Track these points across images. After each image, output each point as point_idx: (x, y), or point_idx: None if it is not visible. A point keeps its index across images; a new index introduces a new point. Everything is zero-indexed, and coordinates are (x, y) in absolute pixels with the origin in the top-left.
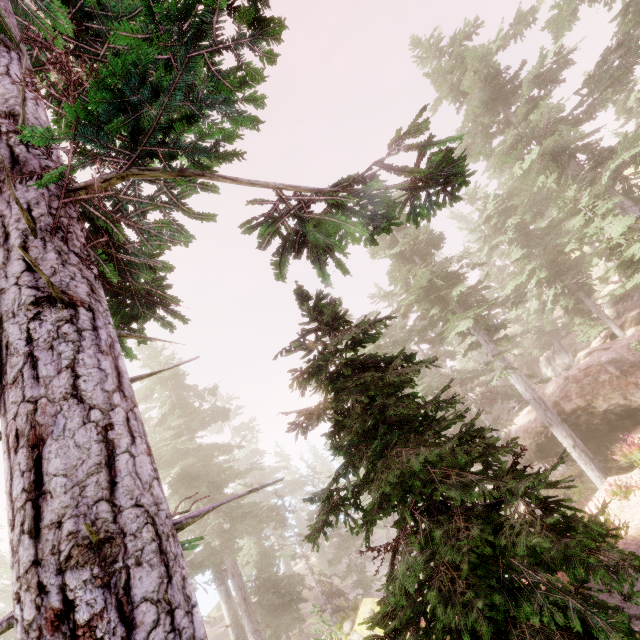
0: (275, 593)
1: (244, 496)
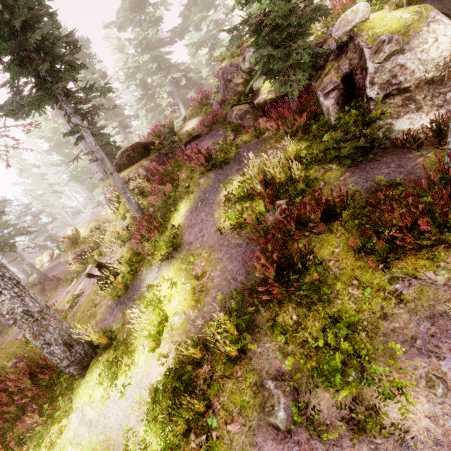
0: None
1: None
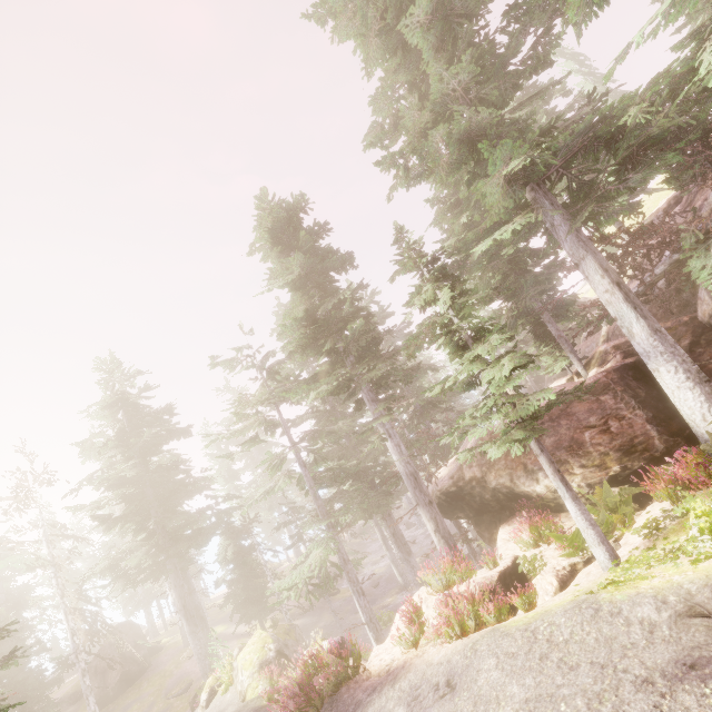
0: (248, 586)
1: (192, 515)
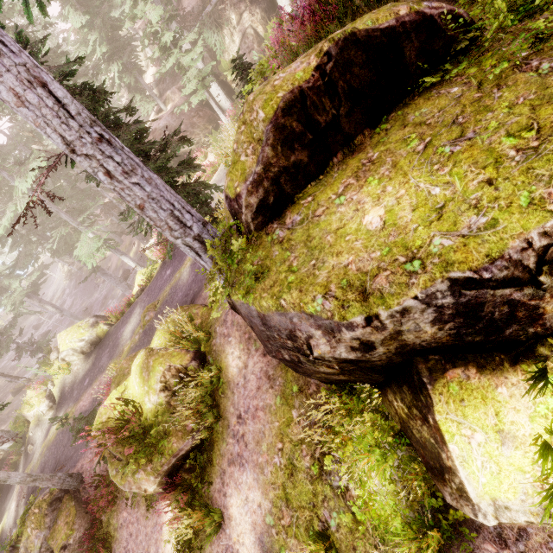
0: None
1: None
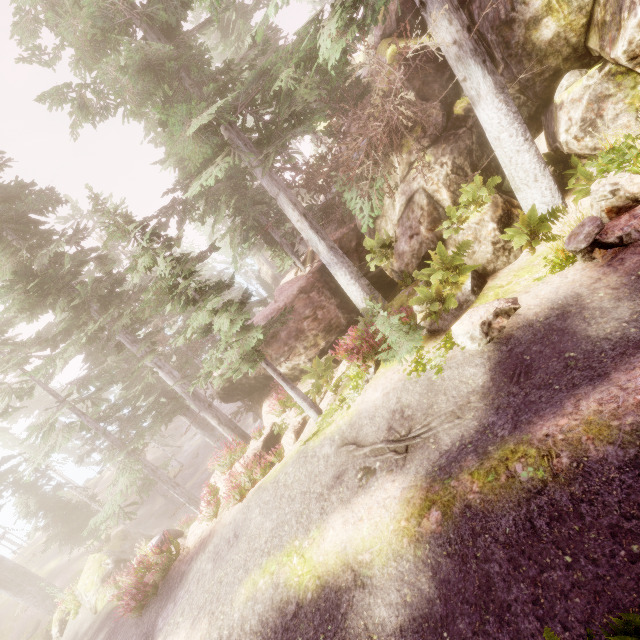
0: (69, 520)
1: None
